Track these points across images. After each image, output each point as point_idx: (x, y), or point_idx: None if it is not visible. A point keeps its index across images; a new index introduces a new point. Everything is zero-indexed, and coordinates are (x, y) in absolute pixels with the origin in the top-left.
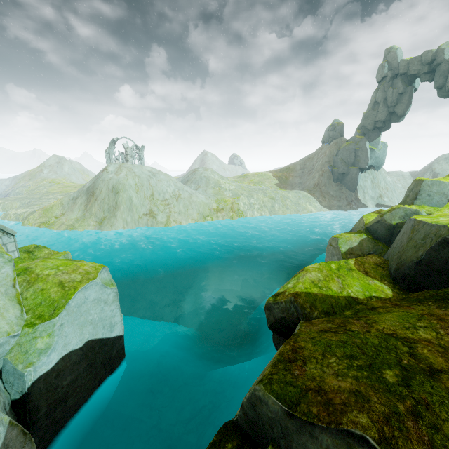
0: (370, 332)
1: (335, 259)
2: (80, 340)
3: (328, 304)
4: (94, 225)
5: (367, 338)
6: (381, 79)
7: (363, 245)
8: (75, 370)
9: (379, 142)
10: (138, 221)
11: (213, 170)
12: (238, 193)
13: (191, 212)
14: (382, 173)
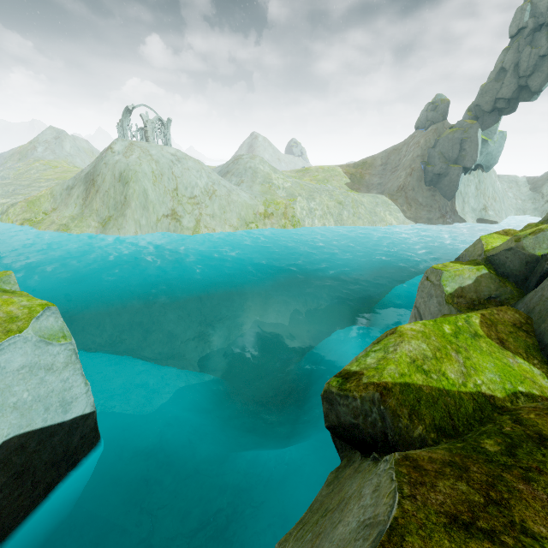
0: None
1: (434, 303)
2: None
3: (443, 410)
4: (95, 227)
5: None
6: (516, 32)
7: (481, 285)
8: None
9: (497, 131)
10: (156, 224)
11: (263, 158)
12: (294, 194)
13: (230, 216)
14: (491, 176)
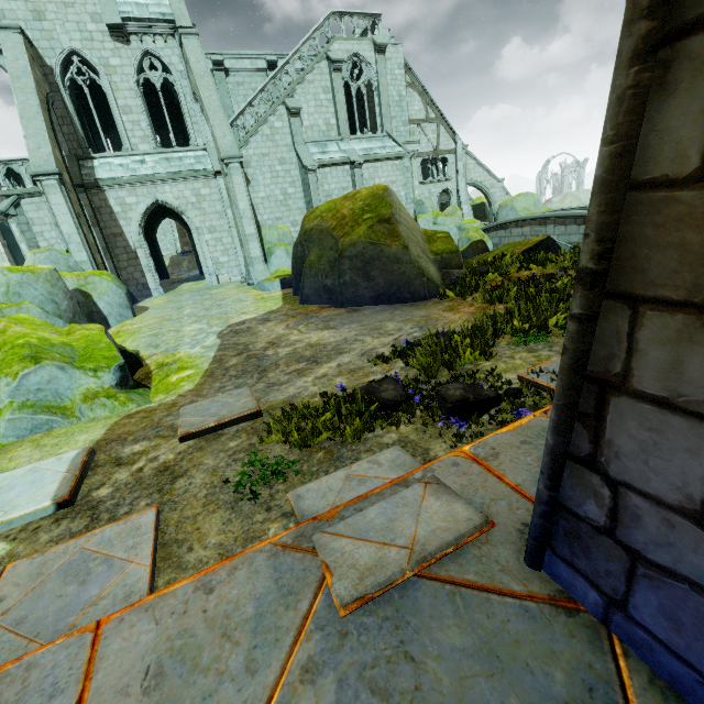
0: None
1: None
2: None
3: None
4: None
5: None
6: None
7: None
8: None
9: None
10: None
11: None
12: None
13: None
14: None
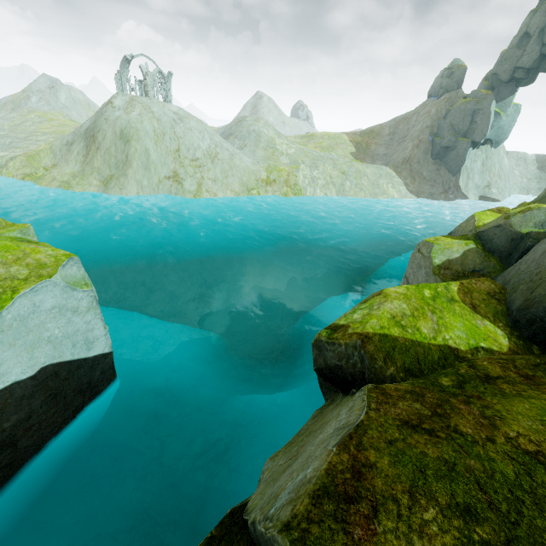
0: (496, 444)
1: (422, 274)
2: (29, 367)
3: (413, 357)
4: (97, 186)
5: (491, 460)
6: None
7: (468, 259)
8: (24, 407)
9: (511, 104)
10: (158, 186)
11: (267, 121)
12: (298, 161)
13: (232, 181)
14: (499, 152)
